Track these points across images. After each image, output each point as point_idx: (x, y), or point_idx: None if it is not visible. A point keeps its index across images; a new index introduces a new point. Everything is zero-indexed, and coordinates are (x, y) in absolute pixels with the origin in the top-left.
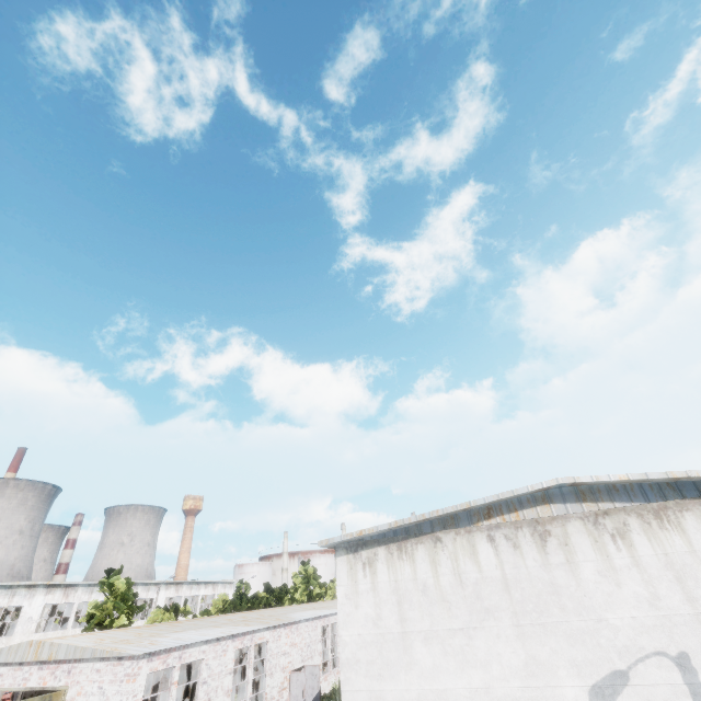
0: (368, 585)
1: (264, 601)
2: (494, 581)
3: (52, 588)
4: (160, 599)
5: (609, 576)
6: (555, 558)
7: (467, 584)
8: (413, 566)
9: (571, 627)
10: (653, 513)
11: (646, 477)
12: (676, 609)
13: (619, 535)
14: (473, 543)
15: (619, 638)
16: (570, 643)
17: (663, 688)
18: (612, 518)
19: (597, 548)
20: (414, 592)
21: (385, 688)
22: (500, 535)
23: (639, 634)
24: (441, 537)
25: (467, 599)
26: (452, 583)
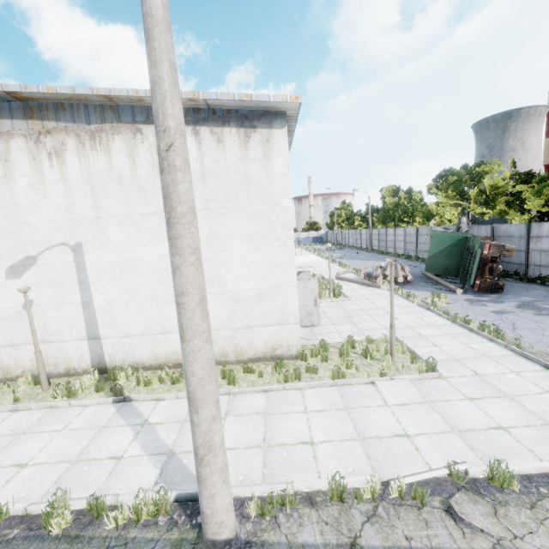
0: None
1: None
2: None
3: None
4: None
5: (39, 189)
6: None
7: None
8: None
9: None
10: (90, 135)
11: (73, 91)
12: (84, 214)
13: (56, 153)
14: None
15: (36, 235)
16: None
17: (59, 265)
18: (53, 138)
19: (34, 165)
20: None
21: None
22: None
23: (52, 232)
24: None
25: None
26: None
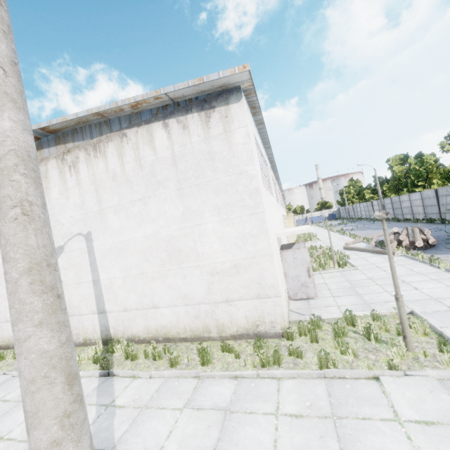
0: None
1: None
2: None
3: None
4: None
5: (64, 194)
6: None
7: None
8: None
9: None
10: (93, 146)
11: (77, 116)
12: (91, 208)
13: (73, 166)
14: None
15: (63, 229)
16: None
17: (77, 251)
18: (71, 154)
19: (61, 177)
20: None
21: None
22: None
23: (72, 226)
24: None
25: None
26: None
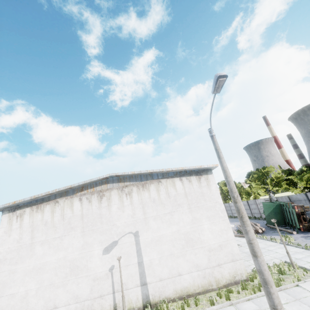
0: (18, 225)
1: None
2: (78, 216)
3: None
4: None
5: (121, 209)
6: (104, 204)
7: (66, 219)
8: (42, 214)
9: (103, 229)
10: (142, 185)
11: (141, 172)
12: (139, 217)
13: (129, 194)
14: (72, 202)
15: (118, 230)
16: (101, 234)
17: (128, 243)
18: (128, 188)
19: (120, 199)
20: (41, 225)
21: (17, 267)
22: (84, 197)
23: (125, 227)
24: (59, 200)
25: (64, 225)
26: (59, 219)
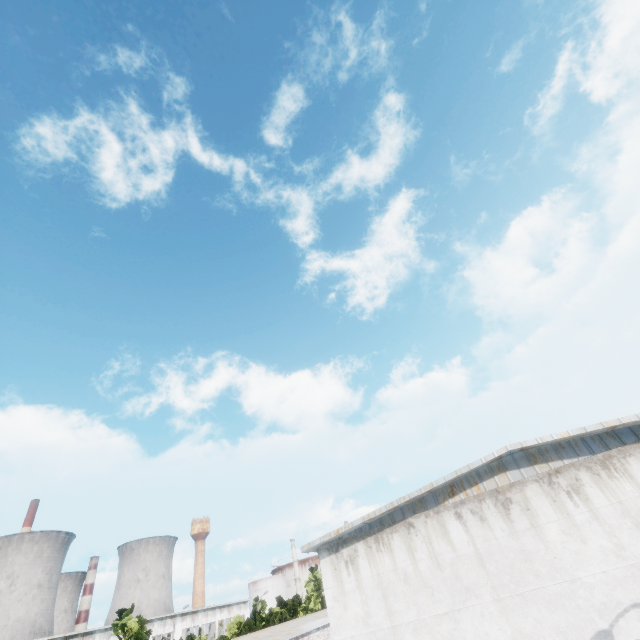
0: (353, 583)
1: (279, 617)
2: (469, 557)
3: (69, 639)
4: (177, 632)
5: (573, 534)
6: (520, 524)
7: (444, 565)
8: (392, 557)
9: (548, 592)
10: (600, 464)
11: (585, 430)
12: None
13: (574, 491)
14: (443, 523)
15: (595, 595)
16: (550, 610)
17: None
18: (564, 475)
19: (556, 507)
20: (397, 582)
21: None
22: (466, 510)
23: (613, 589)
24: (413, 522)
25: (446, 581)
26: (431, 567)
